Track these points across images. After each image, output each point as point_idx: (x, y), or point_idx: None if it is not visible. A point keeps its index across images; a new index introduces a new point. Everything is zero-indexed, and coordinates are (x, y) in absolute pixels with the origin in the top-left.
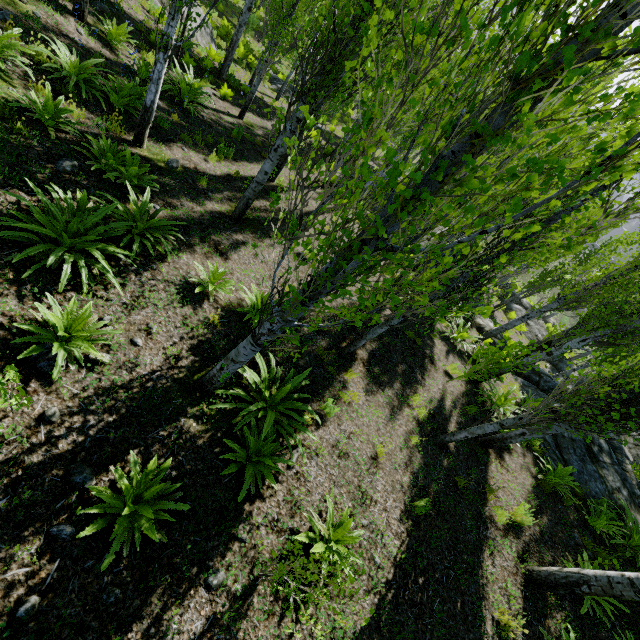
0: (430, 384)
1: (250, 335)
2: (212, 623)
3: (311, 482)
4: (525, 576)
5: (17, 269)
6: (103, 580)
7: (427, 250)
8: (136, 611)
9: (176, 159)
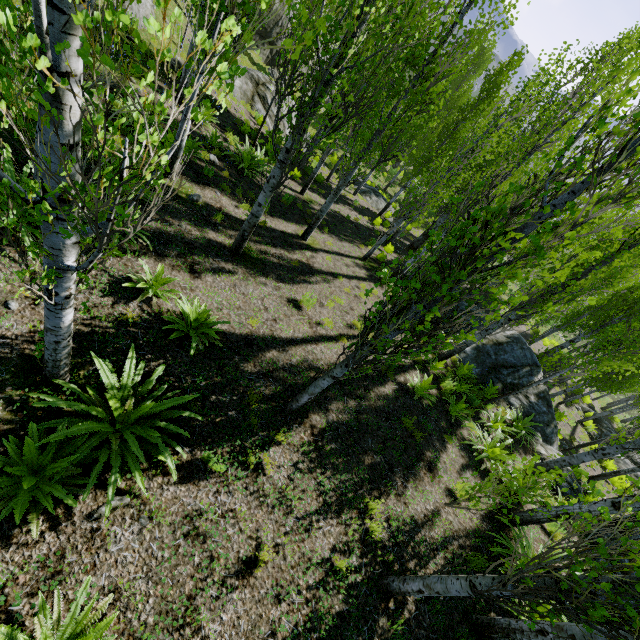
0: (413, 496)
1: None
2: None
3: (109, 553)
4: None
5: None
6: None
7: None
8: None
9: (199, 194)
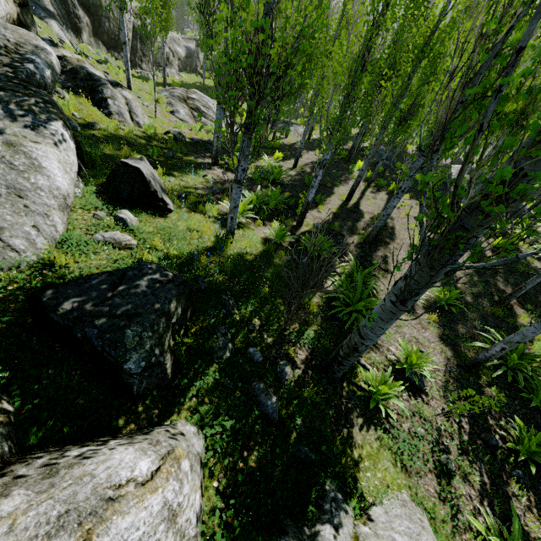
0: None
1: (539, 324)
2: None
3: None
4: None
5: None
6: None
7: None
8: None
9: (317, 222)
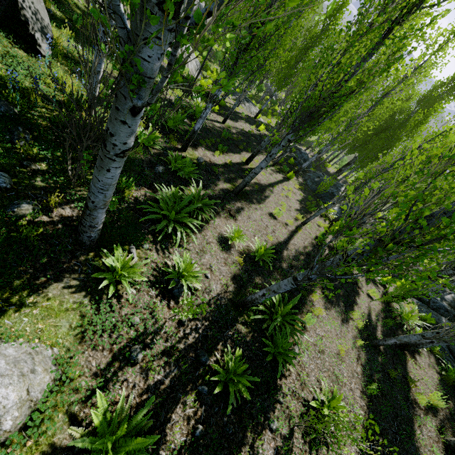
0: (360, 303)
1: (291, 278)
2: (277, 452)
3: (307, 368)
4: (444, 444)
5: (152, 234)
6: (224, 420)
7: (454, 260)
8: (241, 440)
9: (202, 157)
